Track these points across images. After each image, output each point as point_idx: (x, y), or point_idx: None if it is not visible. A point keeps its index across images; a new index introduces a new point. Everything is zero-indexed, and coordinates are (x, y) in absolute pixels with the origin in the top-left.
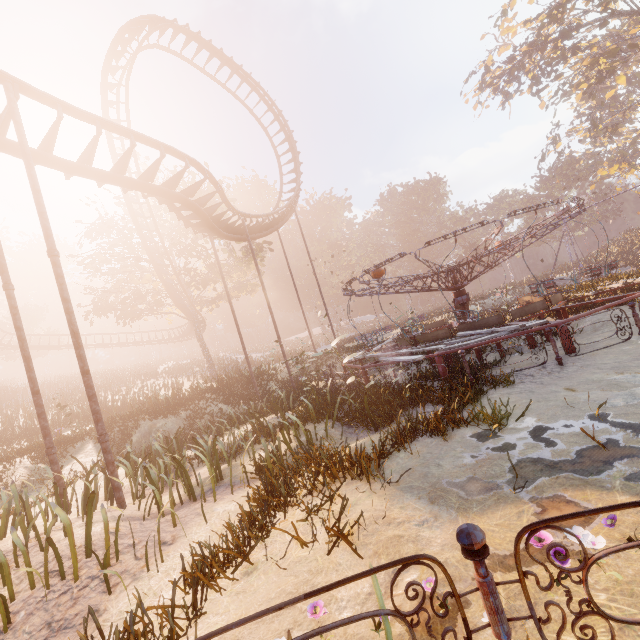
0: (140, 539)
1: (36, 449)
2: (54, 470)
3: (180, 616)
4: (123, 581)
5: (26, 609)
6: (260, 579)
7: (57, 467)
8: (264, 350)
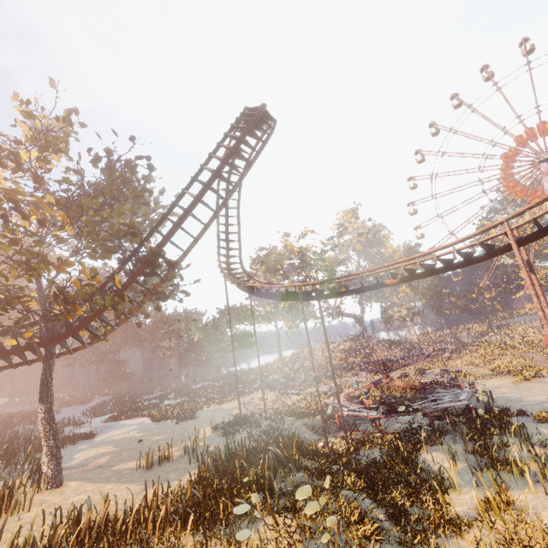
0: None
1: None
2: None
3: None
4: None
5: None
6: None
7: None
8: None
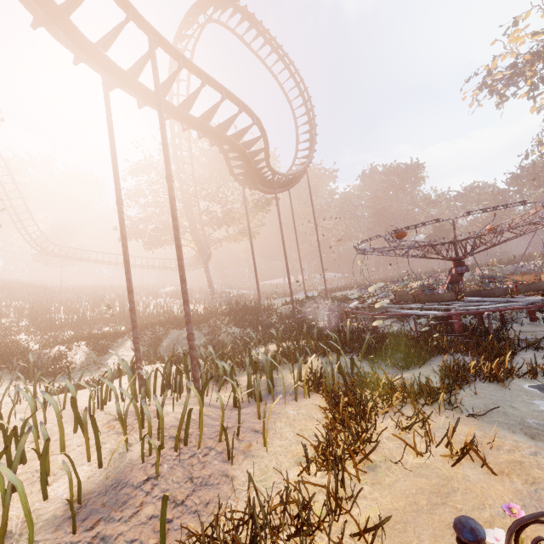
0: (232, 424)
1: (88, 338)
2: (137, 356)
3: (321, 493)
4: (237, 456)
5: (167, 463)
6: (389, 475)
7: (139, 354)
8: (248, 289)
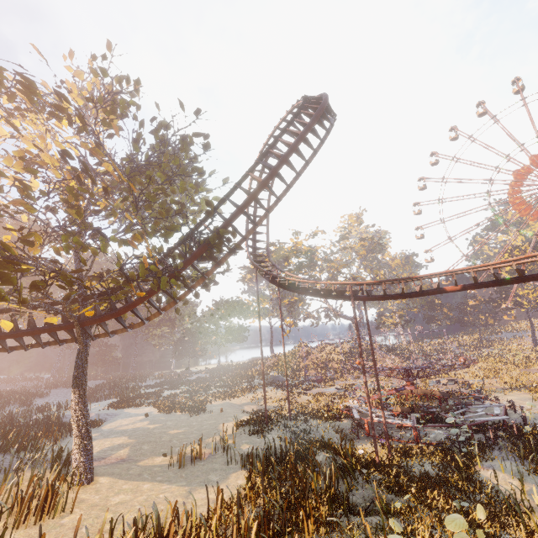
0: None
1: None
2: None
3: None
4: None
5: None
6: None
7: None
8: None
